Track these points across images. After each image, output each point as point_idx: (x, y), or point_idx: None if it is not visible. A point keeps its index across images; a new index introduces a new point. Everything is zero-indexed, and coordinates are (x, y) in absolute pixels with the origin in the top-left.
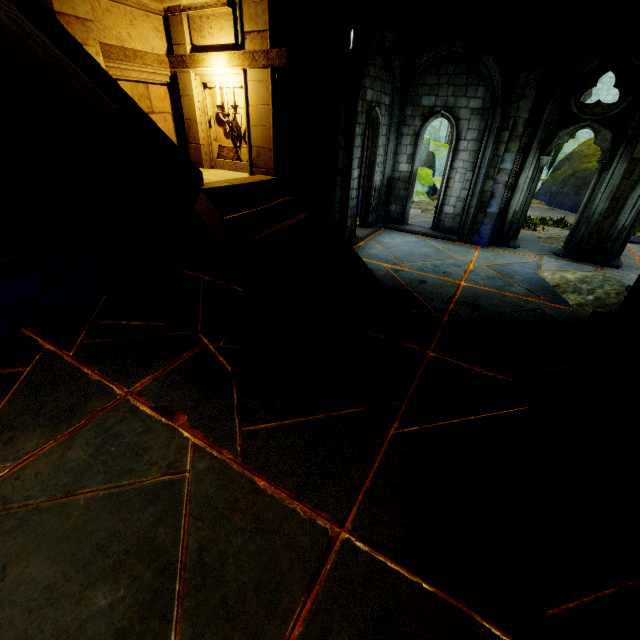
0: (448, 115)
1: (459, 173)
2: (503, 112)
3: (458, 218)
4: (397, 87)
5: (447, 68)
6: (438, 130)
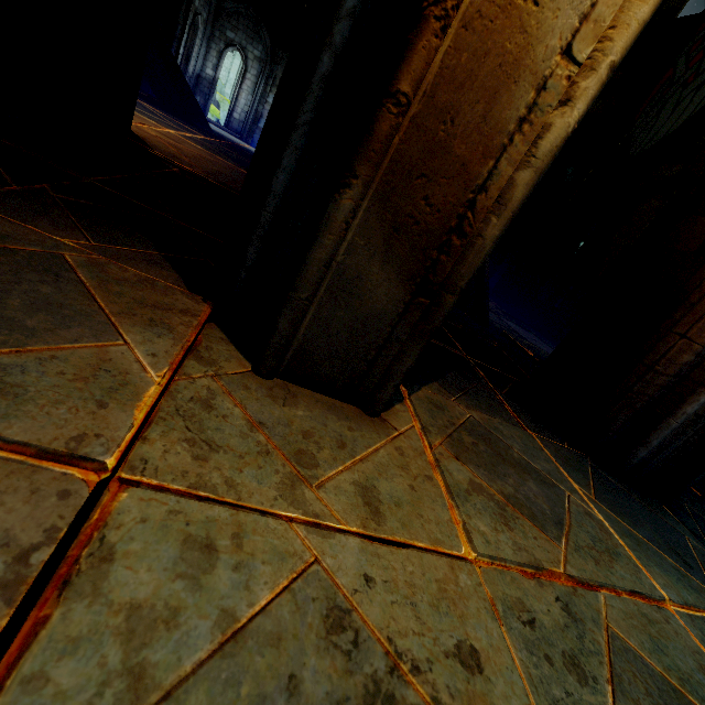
0: (242, 51)
1: (245, 93)
2: (271, 67)
3: (242, 124)
4: (212, 12)
5: (244, 21)
6: (224, 85)
